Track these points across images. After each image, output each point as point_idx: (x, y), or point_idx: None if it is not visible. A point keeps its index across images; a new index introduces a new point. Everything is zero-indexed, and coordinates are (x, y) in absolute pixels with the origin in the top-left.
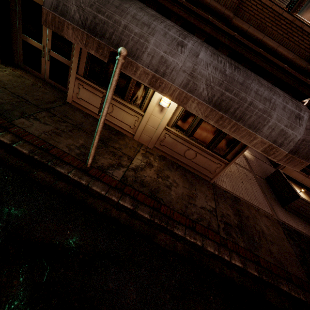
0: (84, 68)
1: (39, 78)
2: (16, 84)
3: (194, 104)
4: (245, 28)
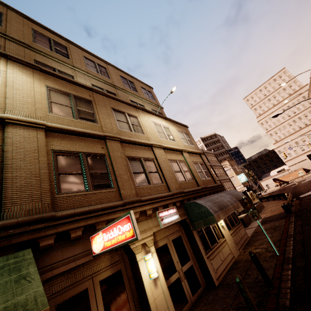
0: (202, 248)
1: (190, 309)
2: (217, 307)
3: (238, 204)
4: (209, 186)
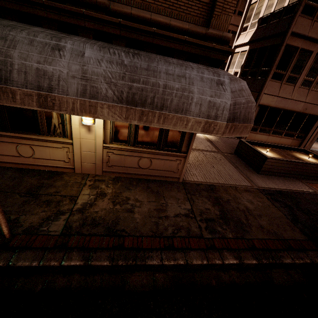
0: None
1: None
2: None
3: (105, 109)
4: (128, 11)
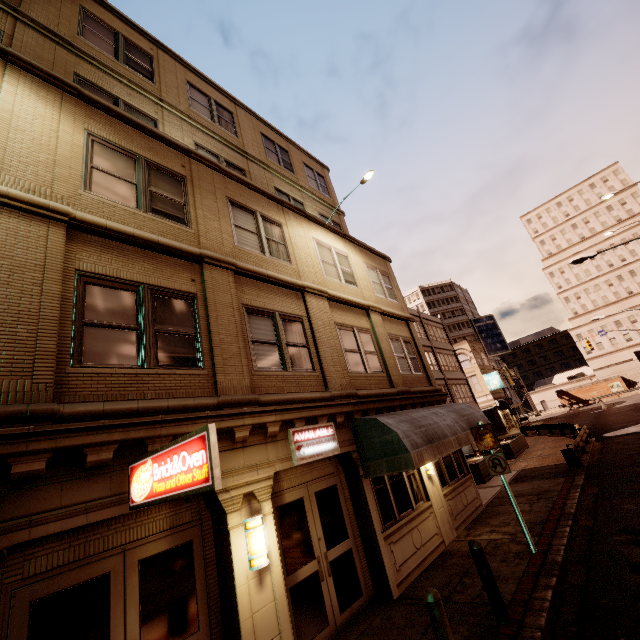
0: (378, 517)
1: (330, 639)
2: None
3: (470, 435)
4: (415, 389)
